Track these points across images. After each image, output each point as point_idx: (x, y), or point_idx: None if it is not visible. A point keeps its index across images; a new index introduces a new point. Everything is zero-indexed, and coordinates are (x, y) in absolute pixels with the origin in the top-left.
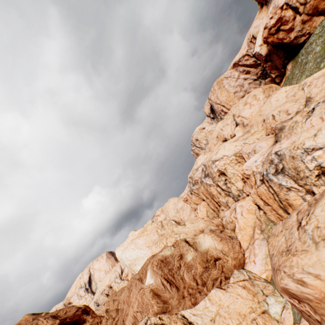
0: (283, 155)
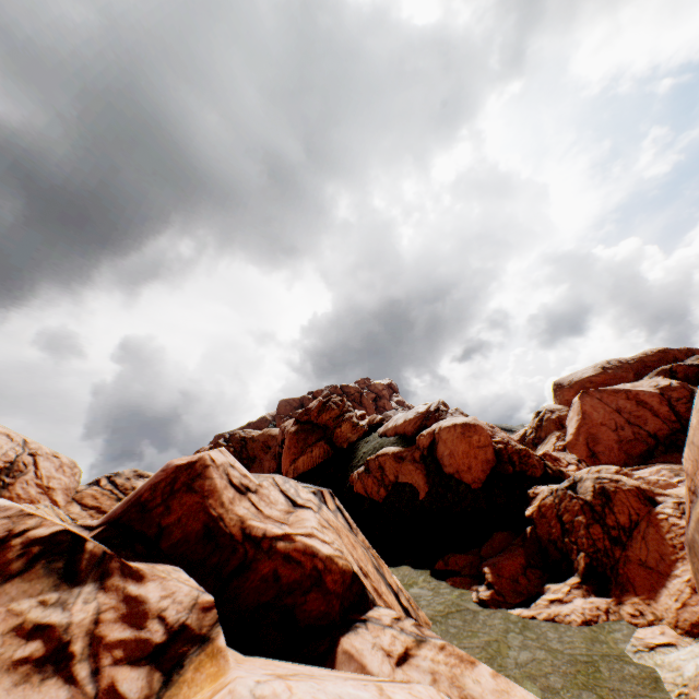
0: None
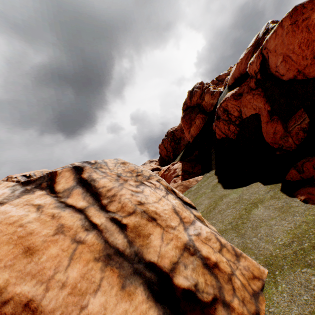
0: (103, 163)
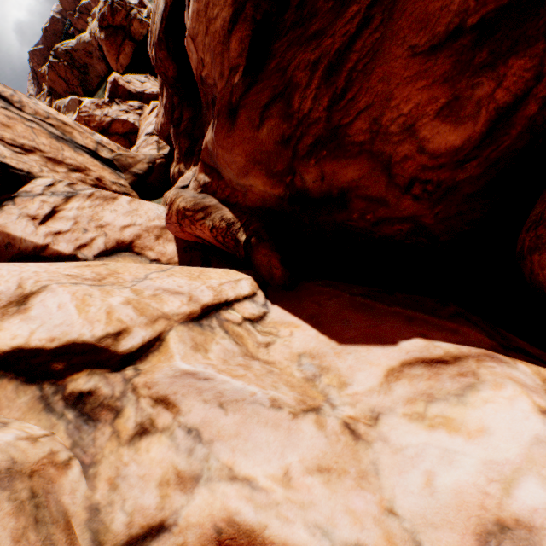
0: None
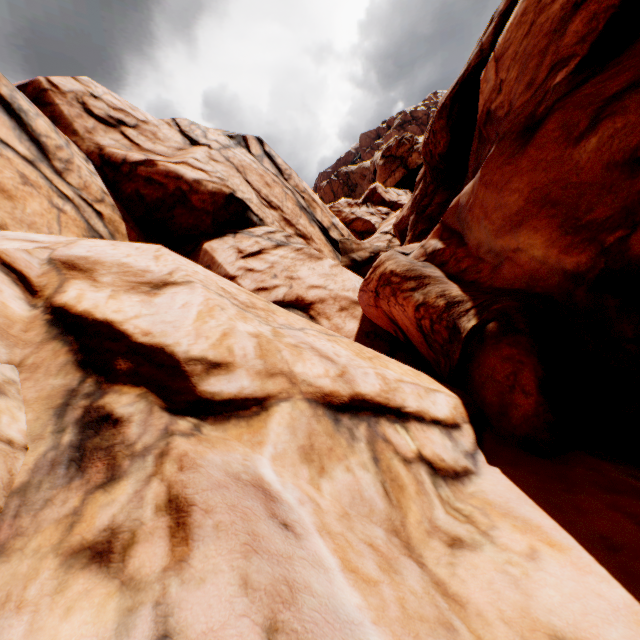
0: None
